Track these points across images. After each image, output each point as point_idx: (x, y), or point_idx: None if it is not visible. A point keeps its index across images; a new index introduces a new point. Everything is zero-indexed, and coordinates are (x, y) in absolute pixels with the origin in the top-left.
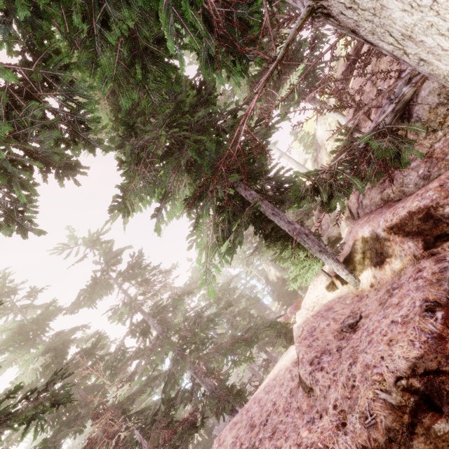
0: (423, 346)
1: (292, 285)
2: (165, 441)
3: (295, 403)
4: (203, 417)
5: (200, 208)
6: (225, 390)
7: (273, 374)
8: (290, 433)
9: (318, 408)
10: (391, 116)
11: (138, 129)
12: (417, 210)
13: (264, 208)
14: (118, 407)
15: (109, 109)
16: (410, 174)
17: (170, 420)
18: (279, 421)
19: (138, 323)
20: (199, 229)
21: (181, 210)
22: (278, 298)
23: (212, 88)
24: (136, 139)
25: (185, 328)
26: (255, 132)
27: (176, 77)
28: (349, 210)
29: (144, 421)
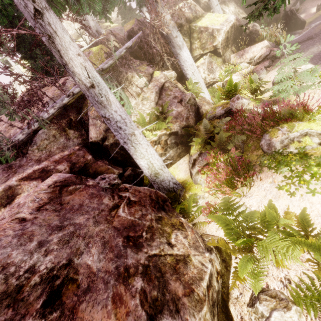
0: (58, 177)
1: None
2: None
3: None
4: None
5: None
6: None
7: None
8: None
9: None
10: (24, 135)
11: None
12: (38, 169)
13: None
14: None
15: None
16: (28, 168)
17: None
18: None
19: None
20: None
21: None
22: None
23: None
24: None
25: None
26: None
27: None
28: None
29: None
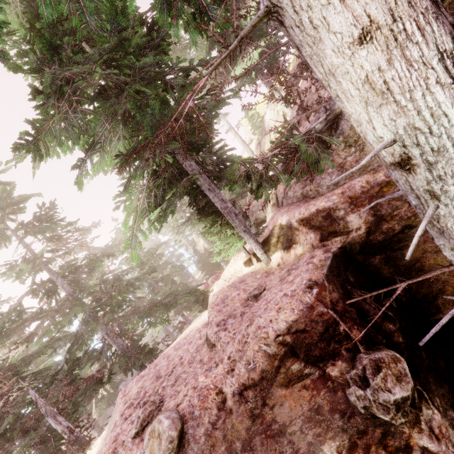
0: (299, 313)
1: (216, 258)
2: (66, 397)
3: (199, 356)
4: (111, 374)
5: (134, 169)
6: (137, 349)
7: (185, 334)
8: (190, 380)
9: (217, 359)
10: (323, 124)
11: (63, 51)
12: (322, 209)
13: (201, 182)
14: (10, 369)
15: (20, 9)
16: (326, 177)
17: (74, 378)
18: (183, 372)
19: (43, 282)
20: (130, 191)
21: (111, 165)
22: (203, 268)
23: (166, 33)
24: (60, 69)
25: (101, 291)
26: (204, 101)
27: (123, 6)
28: (276, 198)
29: (42, 382)
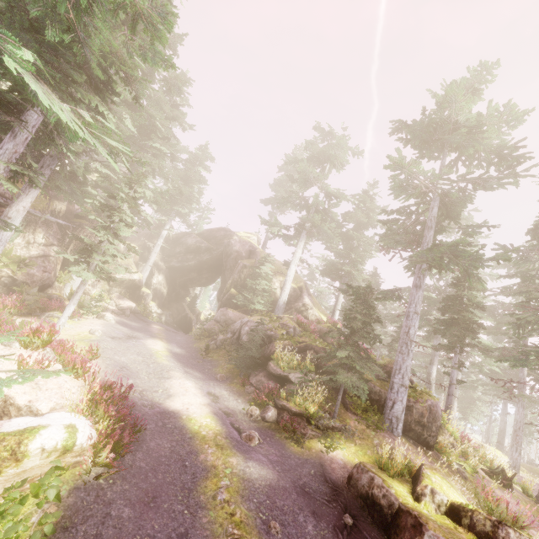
0: None
1: None
2: None
3: None
4: None
5: None
6: None
7: None
8: None
9: None
10: None
11: None
12: None
13: None
14: None
15: None
16: None
17: None
18: None
19: None
20: None
21: None
22: None
23: None
24: None
25: None
26: None
27: None
28: None
29: None
